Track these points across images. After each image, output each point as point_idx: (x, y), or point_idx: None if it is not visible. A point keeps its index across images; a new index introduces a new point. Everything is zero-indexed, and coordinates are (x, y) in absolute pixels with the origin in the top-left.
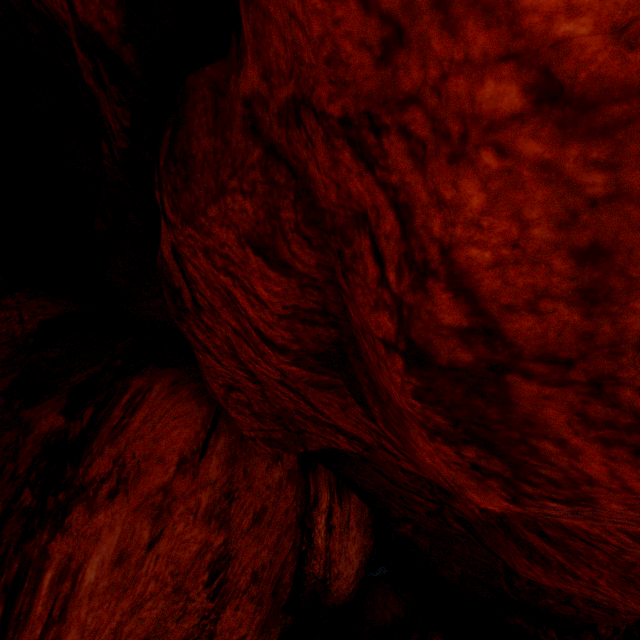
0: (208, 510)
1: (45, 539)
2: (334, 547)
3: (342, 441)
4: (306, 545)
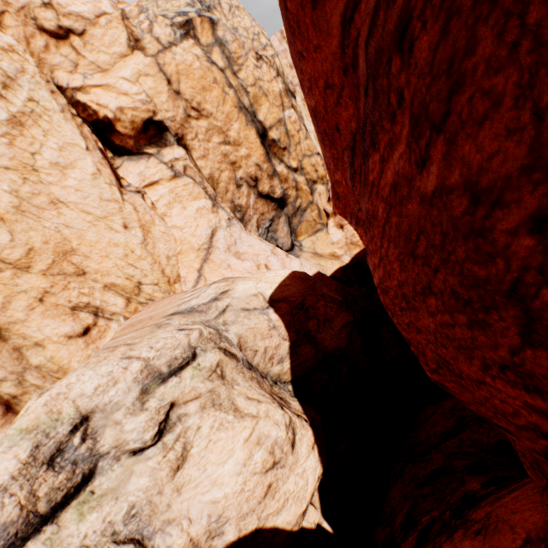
0: None
1: (442, 539)
2: None
3: (547, 468)
4: None
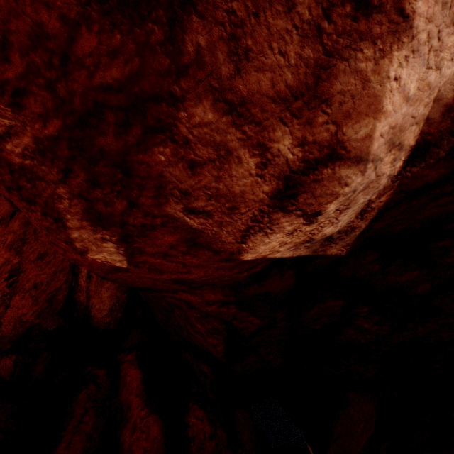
0: (11, 244)
1: None
2: (92, 288)
3: None
4: (75, 283)
